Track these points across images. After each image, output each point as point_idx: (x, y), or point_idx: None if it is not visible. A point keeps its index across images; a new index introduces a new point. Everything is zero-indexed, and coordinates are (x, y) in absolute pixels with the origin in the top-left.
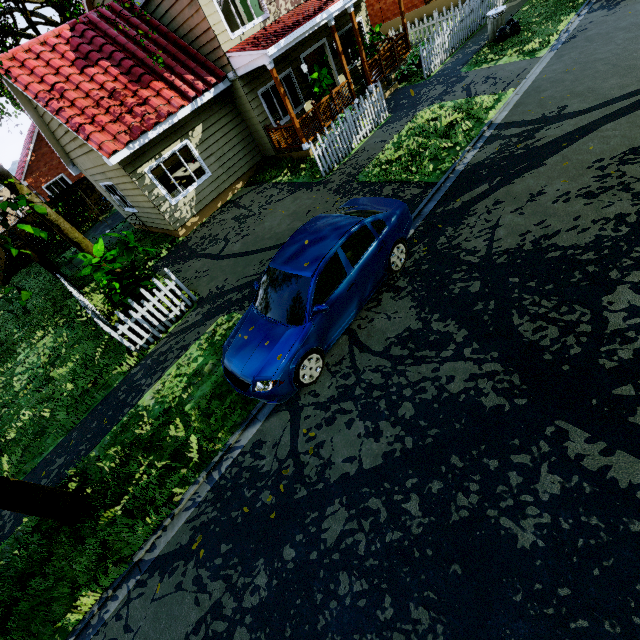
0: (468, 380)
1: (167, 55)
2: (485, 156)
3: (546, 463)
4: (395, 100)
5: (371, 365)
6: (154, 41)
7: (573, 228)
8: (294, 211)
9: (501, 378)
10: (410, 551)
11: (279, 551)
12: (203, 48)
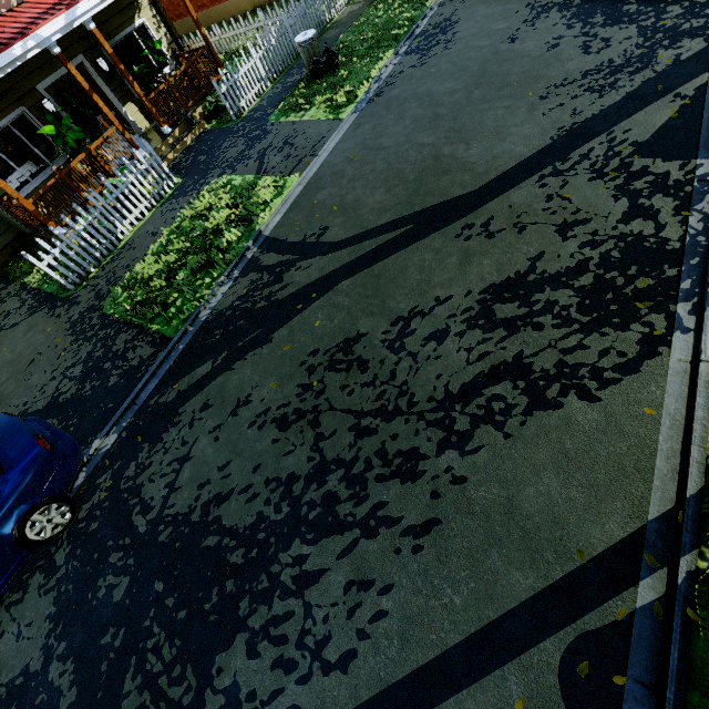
0: None
1: None
2: (231, 300)
3: None
4: (195, 152)
5: None
6: None
7: (246, 489)
8: (19, 355)
9: None
10: None
11: None
12: None
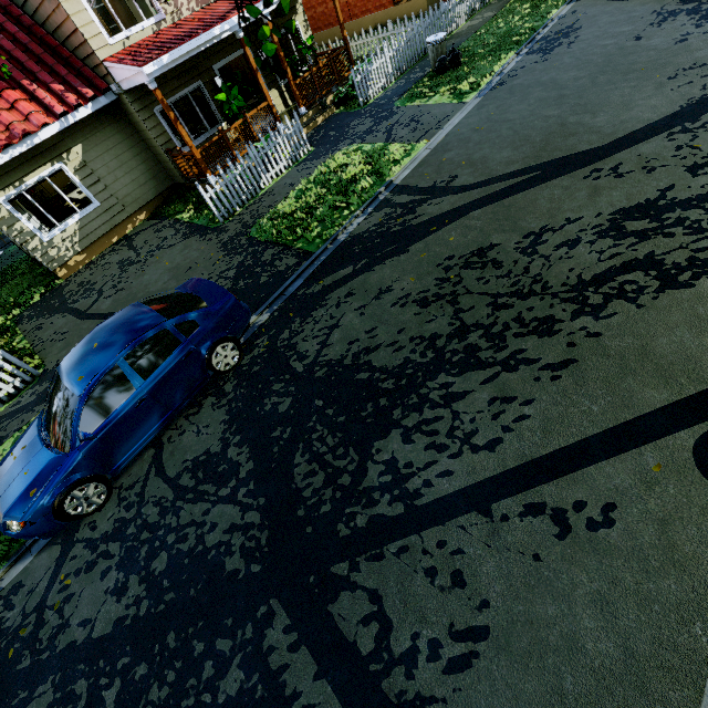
0: (226, 531)
1: (31, 55)
2: (367, 227)
3: (241, 654)
4: (325, 129)
5: (156, 495)
6: (13, 35)
7: (392, 344)
8: (177, 265)
9: (253, 534)
10: None
11: None
12: (78, 51)
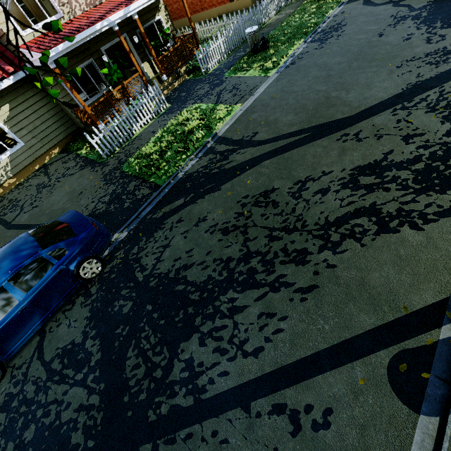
0: (76, 410)
1: None
2: (197, 168)
3: None
4: (179, 91)
5: (35, 375)
6: None
7: (202, 263)
8: (74, 189)
9: (93, 414)
10: None
11: None
12: (1, 39)
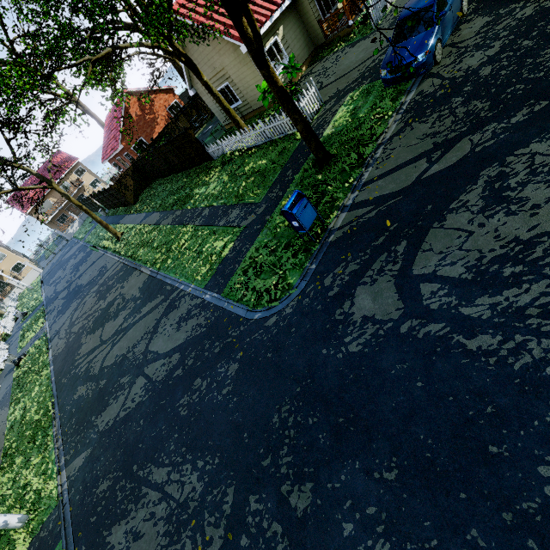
0: (534, 9)
1: None
2: None
3: None
4: None
5: (471, 41)
6: None
7: None
8: (363, 49)
9: None
10: (531, 49)
11: (461, 92)
12: None
